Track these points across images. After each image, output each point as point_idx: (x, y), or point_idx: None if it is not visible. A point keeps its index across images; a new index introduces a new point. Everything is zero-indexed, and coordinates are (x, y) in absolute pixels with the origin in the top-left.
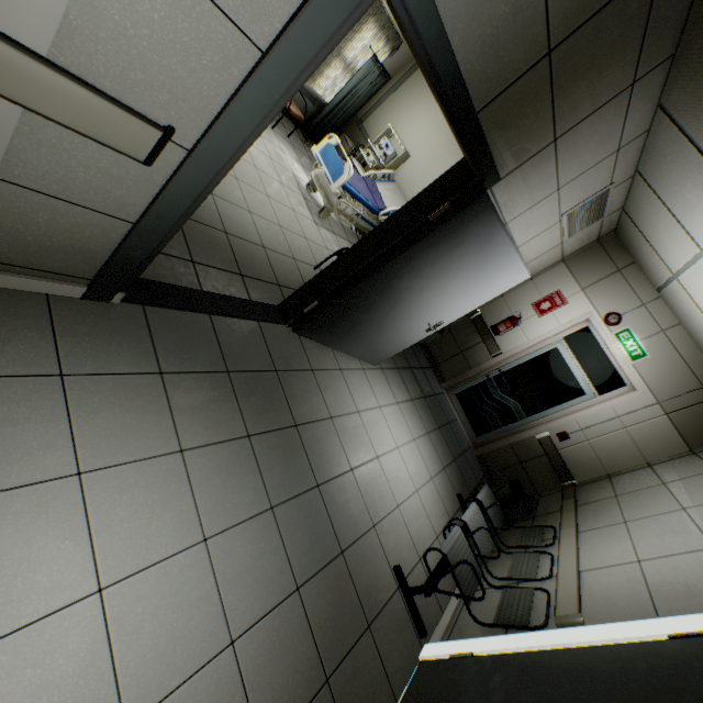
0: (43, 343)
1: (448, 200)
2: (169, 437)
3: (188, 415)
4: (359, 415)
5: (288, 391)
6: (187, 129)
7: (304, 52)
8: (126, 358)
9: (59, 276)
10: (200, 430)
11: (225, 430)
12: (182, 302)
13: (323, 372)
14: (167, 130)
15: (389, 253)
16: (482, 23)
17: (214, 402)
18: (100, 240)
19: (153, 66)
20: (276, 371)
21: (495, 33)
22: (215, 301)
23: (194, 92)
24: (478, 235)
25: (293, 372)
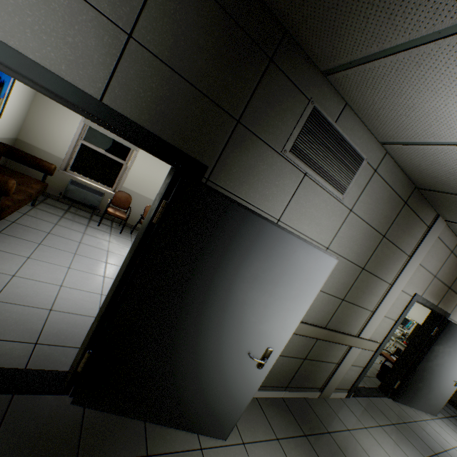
0: (353, 415)
1: (435, 326)
2: (404, 455)
3: (400, 445)
4: (455, 450)
5: (417, 433)
6: (380, 339)
7: (403, 317)
8: (369, 419)
9: (343, 389)
10: (409, 452)
11: (415, 453)
12: (359, 393)
13: (419, 422)
14: (380, 342)
15: (422, 351)
16: (432, 293)
17: (401, 439)
18: (355, 374)
19: (379, 332)
20: (404, 422)
21: (435, 293)
22: (364, 390)
23: (383, 332)
24: (454, 334)
25: (410, 423)
